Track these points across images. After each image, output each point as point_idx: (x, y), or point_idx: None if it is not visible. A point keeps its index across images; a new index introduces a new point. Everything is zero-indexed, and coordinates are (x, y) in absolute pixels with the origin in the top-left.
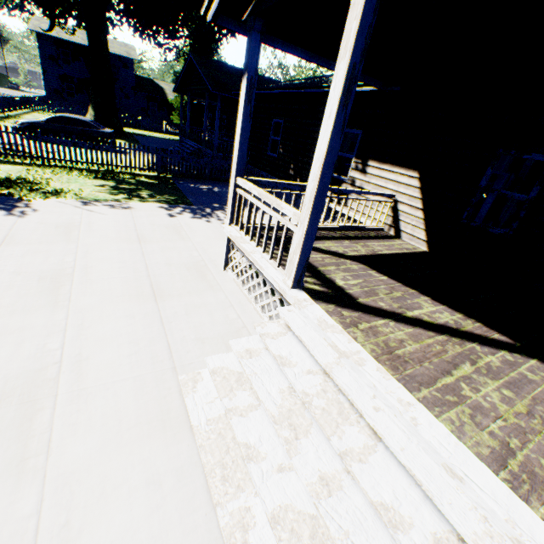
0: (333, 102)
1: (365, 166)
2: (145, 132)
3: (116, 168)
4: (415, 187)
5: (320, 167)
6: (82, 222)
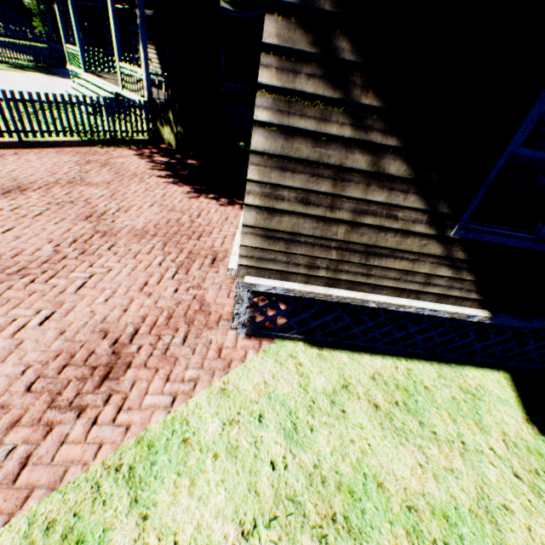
0: (72, 16)
1: None
2: (11, 40)
3: (5, 60)
4: (156, 54)
5: (76, 33)
6: (5, 74)
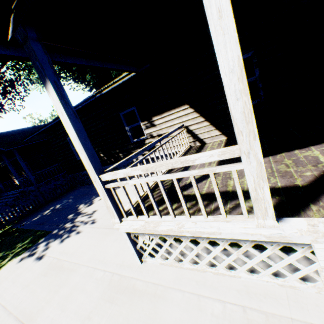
0: None
1: (152, 122)
2: None
3: None
4: (191, 112)
5: (242, 76)
6: None
